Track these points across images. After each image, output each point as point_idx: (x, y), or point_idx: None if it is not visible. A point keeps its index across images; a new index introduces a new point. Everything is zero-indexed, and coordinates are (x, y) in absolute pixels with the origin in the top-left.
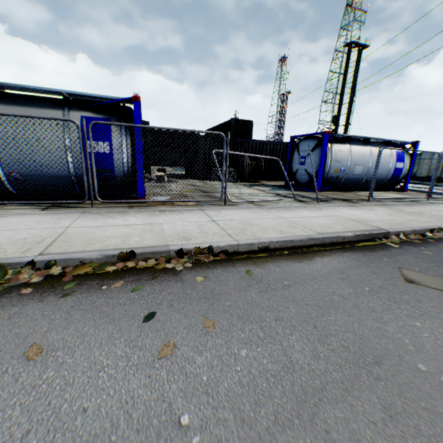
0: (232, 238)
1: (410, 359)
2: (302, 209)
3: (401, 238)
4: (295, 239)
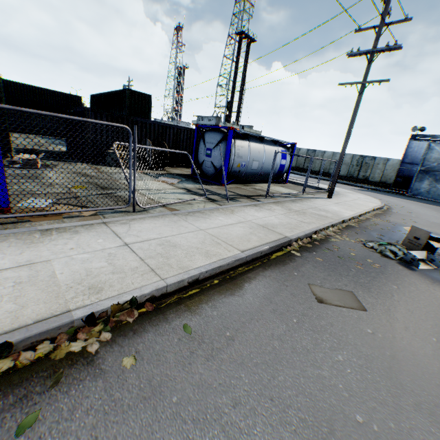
0: (158, 276)
1: (350, 411)
2: (217, 213)
3: (300, 243)
4: (223, 264)
